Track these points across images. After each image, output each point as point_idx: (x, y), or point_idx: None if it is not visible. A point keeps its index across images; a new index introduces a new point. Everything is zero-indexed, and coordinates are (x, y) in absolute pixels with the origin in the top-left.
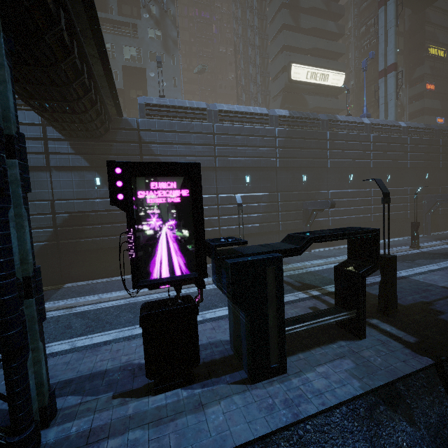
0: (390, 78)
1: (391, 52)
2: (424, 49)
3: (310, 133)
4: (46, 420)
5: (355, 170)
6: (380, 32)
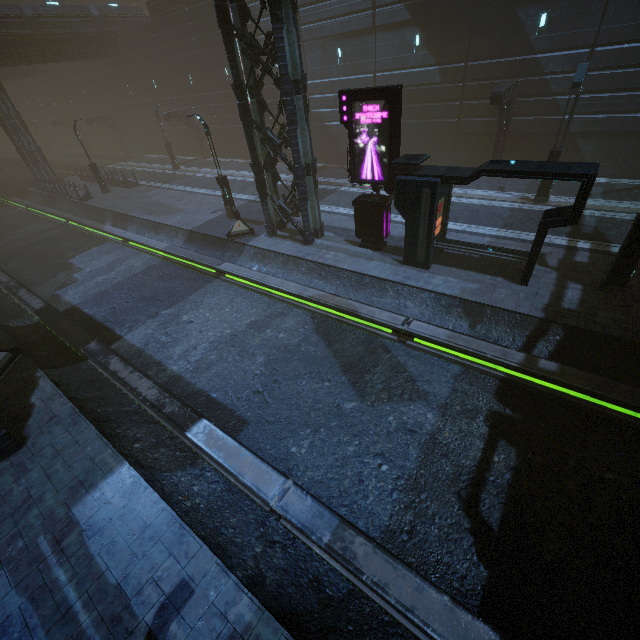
0: None
1: None
2: None
3: None
4: (318, 235)
5: None
6: None
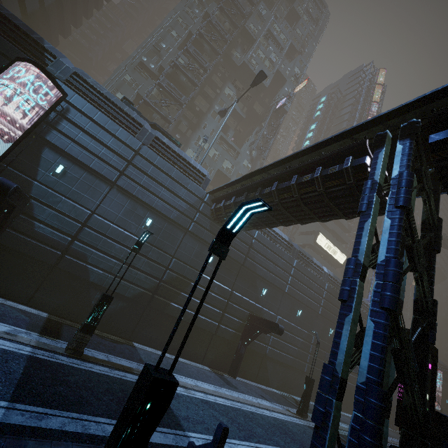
0: None
1: None
2: None
3: None
4: None
5: None
6: None
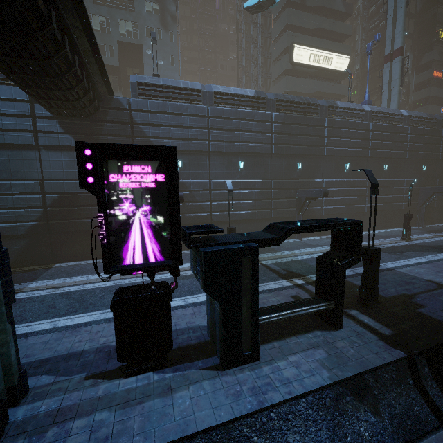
0: (395, 63)
1: (399, 35)
2: (434, 33)
3: (308, 119)
4: (16, 398)
5: (352, 159)
6: (389, 13)
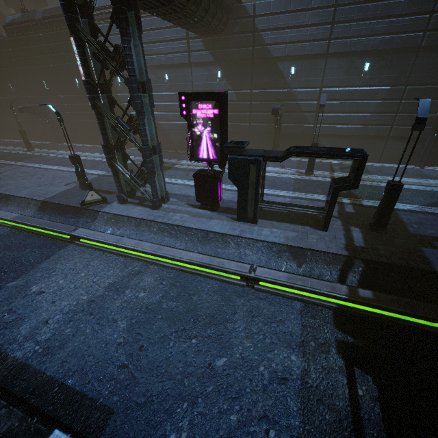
0: None
1: None
2: None
3: None
4: (164, 201)
5: None
6: None
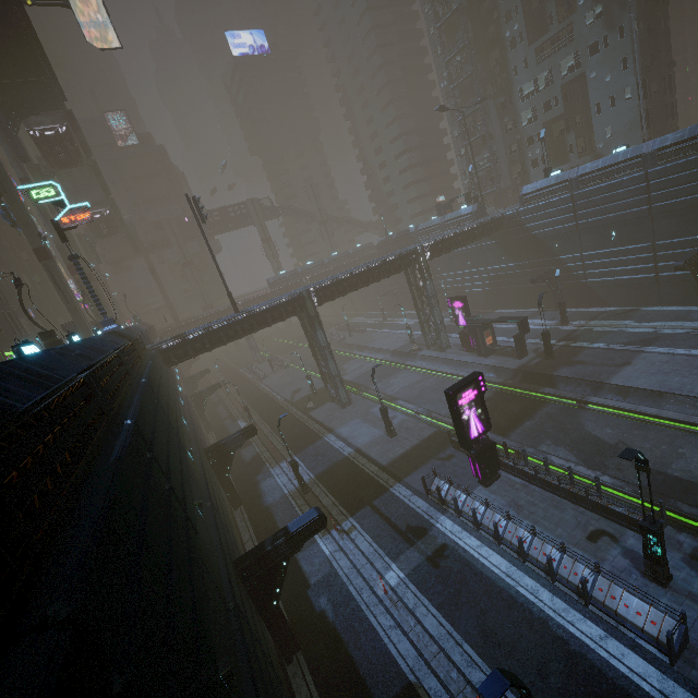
0: None
1: None
2: None
3: None
4: (448, 348)
5: None
6: None
